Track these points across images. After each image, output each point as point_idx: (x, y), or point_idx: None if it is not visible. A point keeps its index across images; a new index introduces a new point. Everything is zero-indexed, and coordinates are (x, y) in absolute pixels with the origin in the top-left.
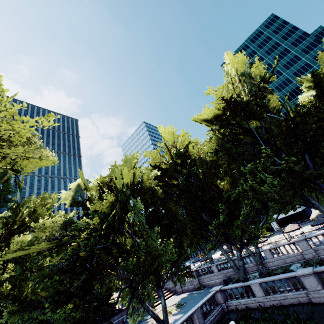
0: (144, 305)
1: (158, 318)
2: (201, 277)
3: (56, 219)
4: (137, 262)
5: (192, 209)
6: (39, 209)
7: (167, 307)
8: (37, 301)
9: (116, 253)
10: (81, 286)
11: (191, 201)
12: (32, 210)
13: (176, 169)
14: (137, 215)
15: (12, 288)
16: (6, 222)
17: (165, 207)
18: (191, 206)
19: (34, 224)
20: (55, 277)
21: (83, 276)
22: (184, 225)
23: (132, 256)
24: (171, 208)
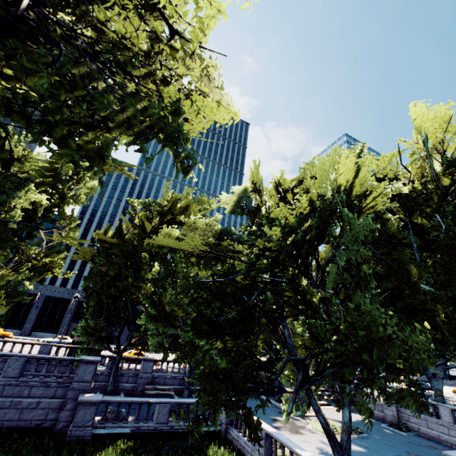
0: (313, 401)
1: (332, 435)
2: (404, 410)
3: (213, 223)
4: (337, 329)
5: (450, 285)
6: (194, 207)
7: (328, 418)
8: (173, 317)
9: (289, 301)
10: (230, 323)
11: (454, 267)
12: (186, 205)
13: (431, 198)
14: (348, 248)
15: (154, 292)
16: (160, 211)
17: (383, 263)
18: (451, 279)
19: (187, 219)
20: (201, 294)
21: (233, 310)
22: (433, 307)
23: (319, 315)
24: (405, 266)
